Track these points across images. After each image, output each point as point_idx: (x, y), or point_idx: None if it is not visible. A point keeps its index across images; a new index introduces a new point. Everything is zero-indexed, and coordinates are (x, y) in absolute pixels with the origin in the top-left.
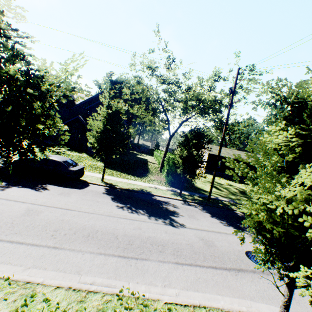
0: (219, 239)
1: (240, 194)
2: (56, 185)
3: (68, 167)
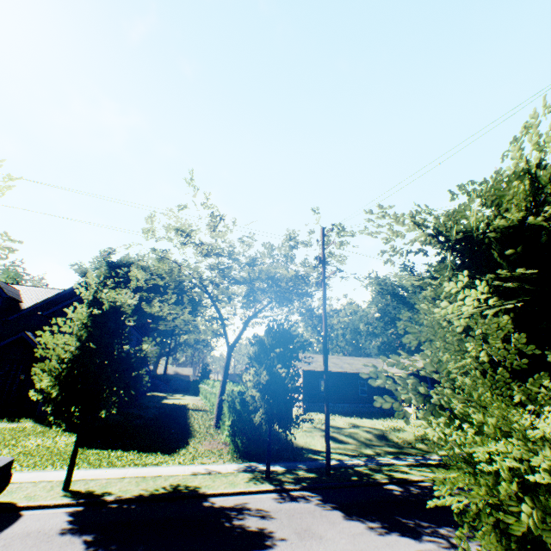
0: None
1: (378, 442)
2: None
3: None
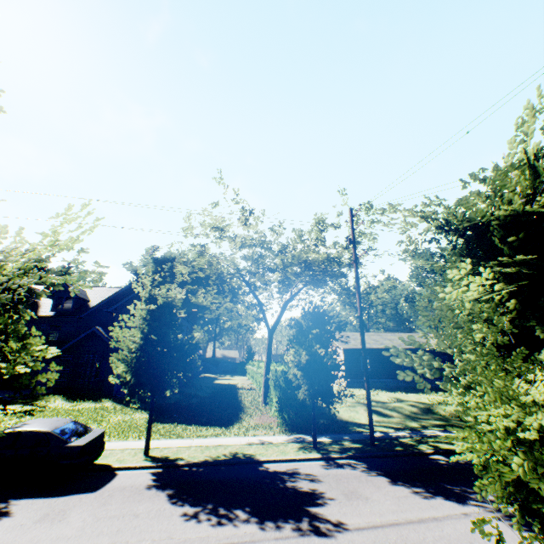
0: (429, 540)
1: (423, 415)
2: (34, 497)
3: (67, 441)
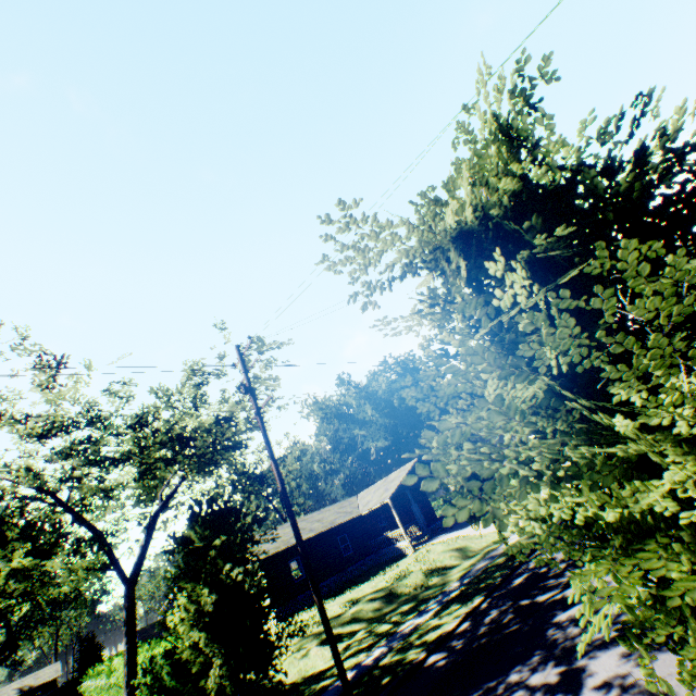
0: None
1: (390, 606)
2: None
3: None
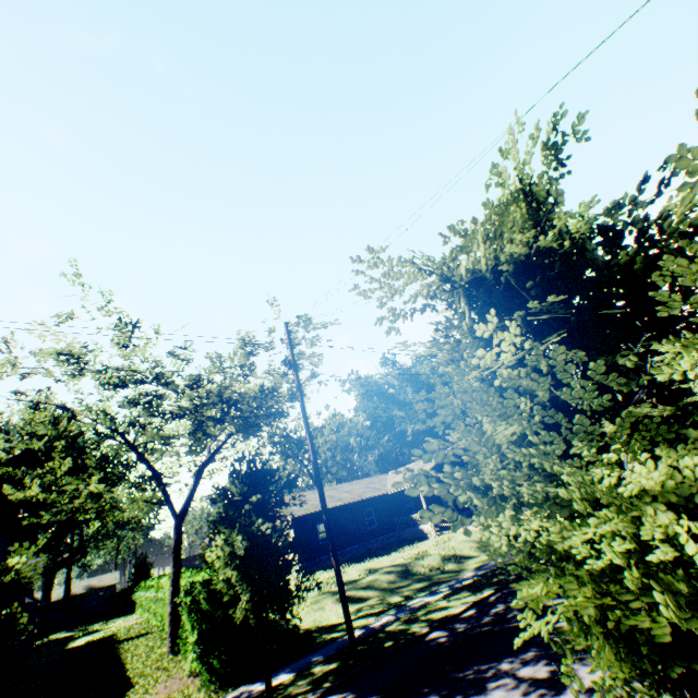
0: None
1: (404, 581)
2: None
3: None
